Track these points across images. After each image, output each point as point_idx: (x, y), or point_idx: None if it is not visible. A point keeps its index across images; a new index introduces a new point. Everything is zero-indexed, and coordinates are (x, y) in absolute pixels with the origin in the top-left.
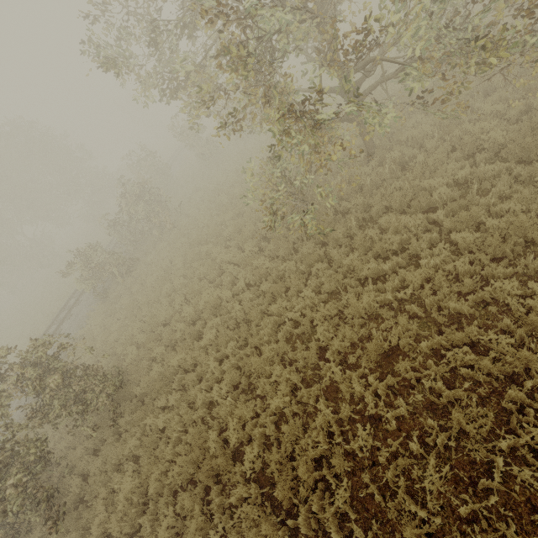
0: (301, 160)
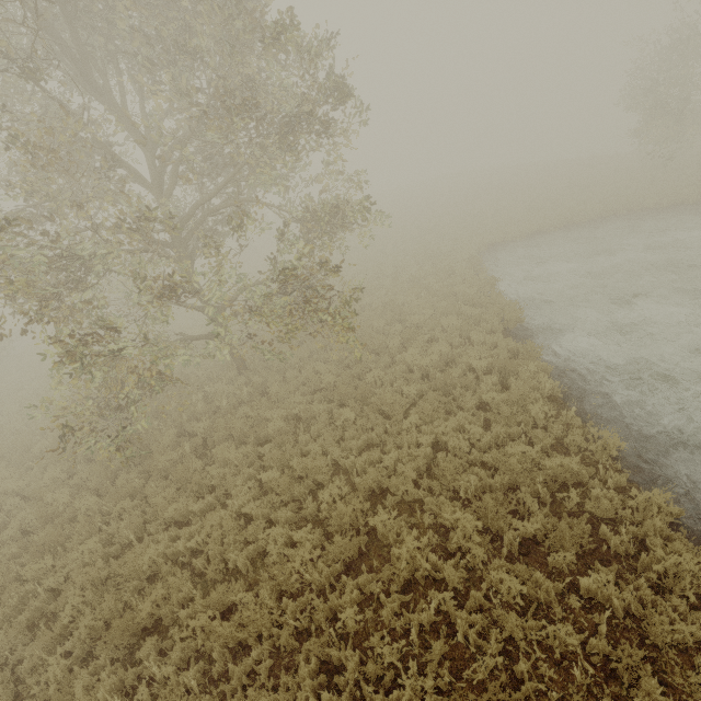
0: (89, 382)
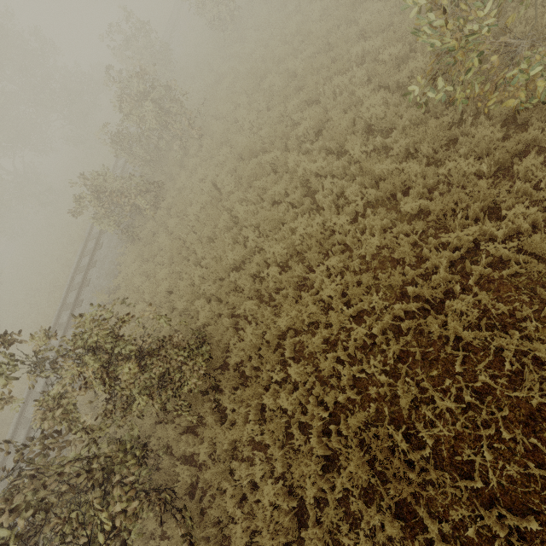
0: None
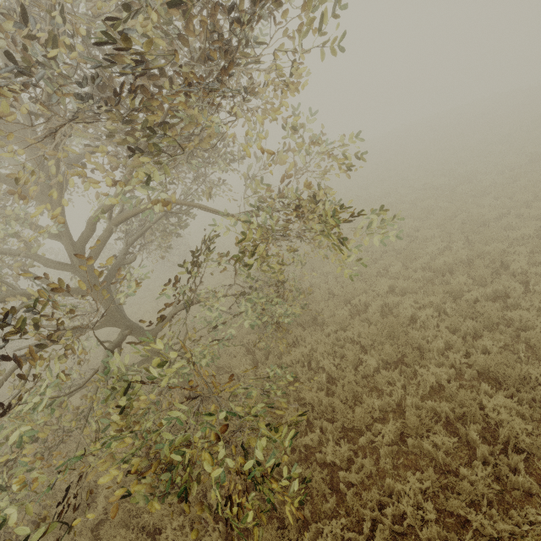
0: None
